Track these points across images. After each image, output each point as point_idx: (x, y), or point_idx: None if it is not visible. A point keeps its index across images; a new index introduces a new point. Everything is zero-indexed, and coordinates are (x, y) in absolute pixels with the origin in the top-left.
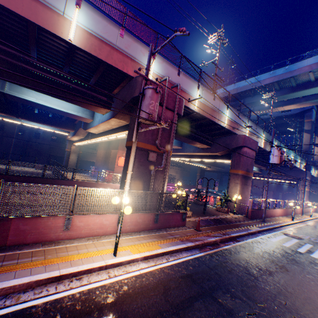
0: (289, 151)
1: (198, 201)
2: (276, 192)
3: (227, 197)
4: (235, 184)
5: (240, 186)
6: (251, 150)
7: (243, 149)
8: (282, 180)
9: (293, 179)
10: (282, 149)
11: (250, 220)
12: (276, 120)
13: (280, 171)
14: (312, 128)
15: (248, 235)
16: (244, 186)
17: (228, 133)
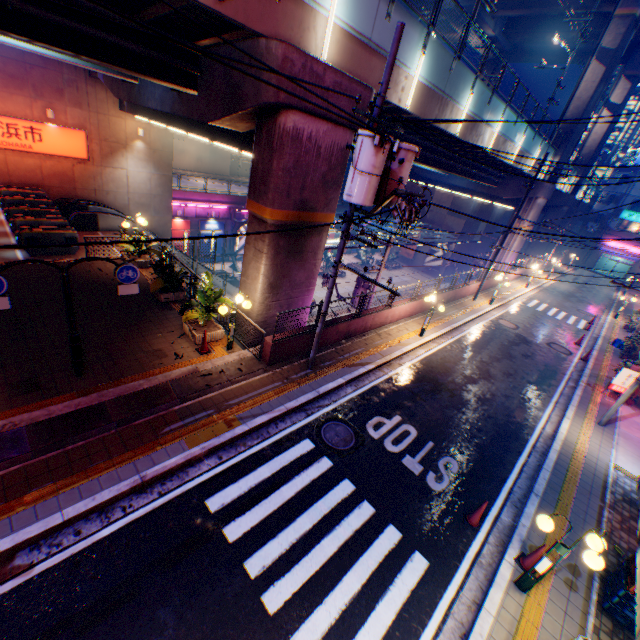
0: (519, 125)
1: (159, 293)
2: (474, 221)
3: (218, 298)
4: (257, 255)
5: (269, 261)
6: (333, 124)
7: (284, 122)
8: (488, 200)
9: (512, 200)
10: (391, 143)
11: (263, 373)
12: (542, 2)
13: (488, 180)
14: (624, 48)
15: (140, 489)
16: (292, 258)
17: (235, 29)
